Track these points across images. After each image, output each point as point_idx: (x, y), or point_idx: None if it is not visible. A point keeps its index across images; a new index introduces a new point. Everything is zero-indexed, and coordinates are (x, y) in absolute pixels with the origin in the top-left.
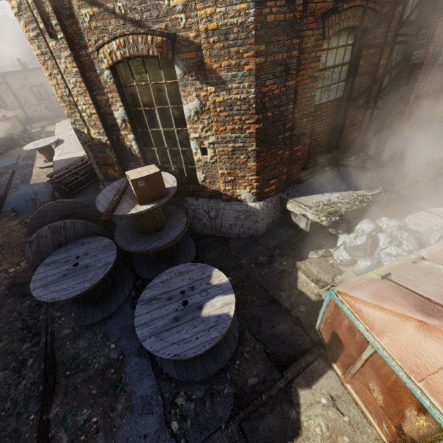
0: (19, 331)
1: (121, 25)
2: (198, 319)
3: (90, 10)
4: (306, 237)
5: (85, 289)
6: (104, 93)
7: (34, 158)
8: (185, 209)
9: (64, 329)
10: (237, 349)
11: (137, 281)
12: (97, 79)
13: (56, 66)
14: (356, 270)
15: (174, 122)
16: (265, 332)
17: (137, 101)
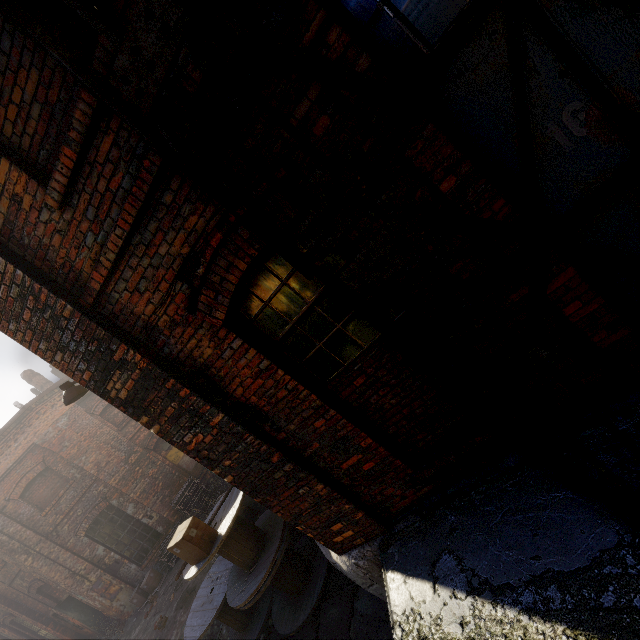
0: (206, 638)
1: None
2: None
3: None
4: None
5: (195, 639)
6: None
7: None
8: None
9: None
10: None
11: (270, 618)
12: None
13: None
14: None
15: None
16: None
17: None
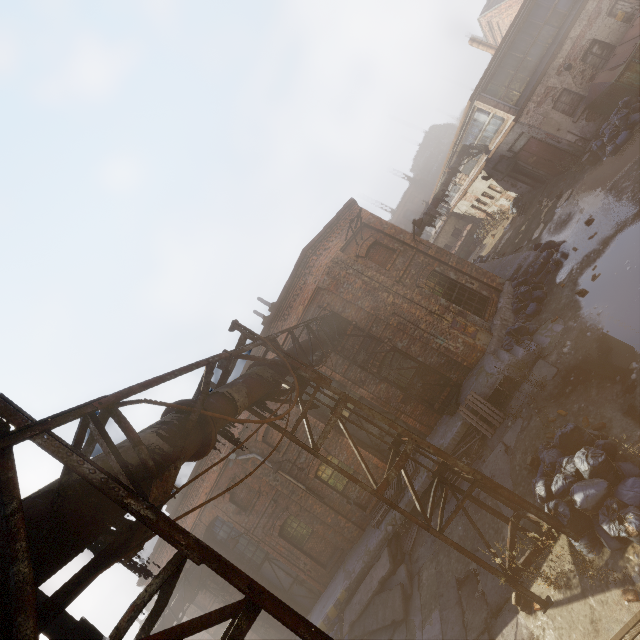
0: None
1: None
2: None
3: None
4: None
5: None
6: None
7: None
8: None
9: None
10: None
11: None
12: None
13: None
14: None
15: None
16: None
17: None
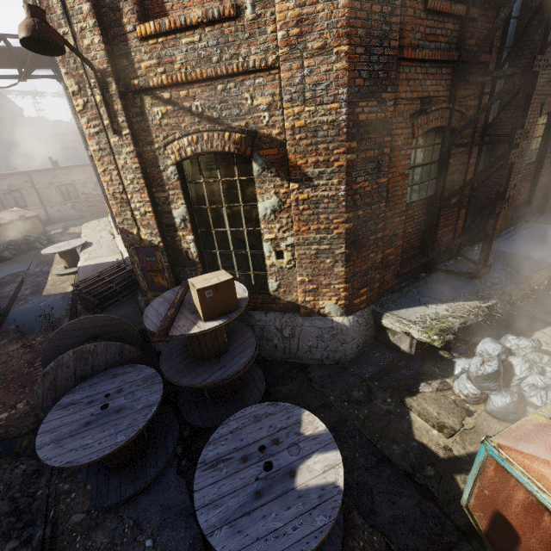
0: (3, 519)
1: (196, 122)
2: (291, 493)
3: (163, 108)
4: (411, 362)
5: (118, 445)
6: (165, 189)
7: (51, 263)
8: (251, 326)
9: (73, 513)
10: (345, 545)
11: (184, 430)
12: (159, 176)
13: (114, 161)
14: (491, 410)
15: (245, 222)
16: (382, 513)
17: (202, 198)
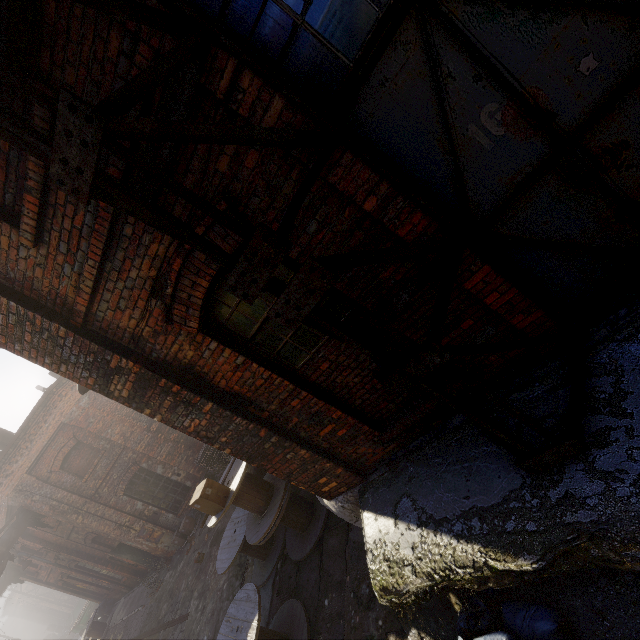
0: (237, 567)
1: None
2: None
3: None
4: None
5: (224, 570)
6: None
7: None
8: None
9: (247, 581)
10: None
11: (285, 548)
12: None
13: None
14: None
15: None
16: None
17: None
